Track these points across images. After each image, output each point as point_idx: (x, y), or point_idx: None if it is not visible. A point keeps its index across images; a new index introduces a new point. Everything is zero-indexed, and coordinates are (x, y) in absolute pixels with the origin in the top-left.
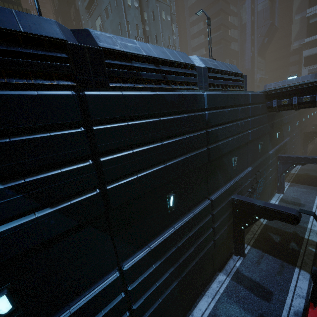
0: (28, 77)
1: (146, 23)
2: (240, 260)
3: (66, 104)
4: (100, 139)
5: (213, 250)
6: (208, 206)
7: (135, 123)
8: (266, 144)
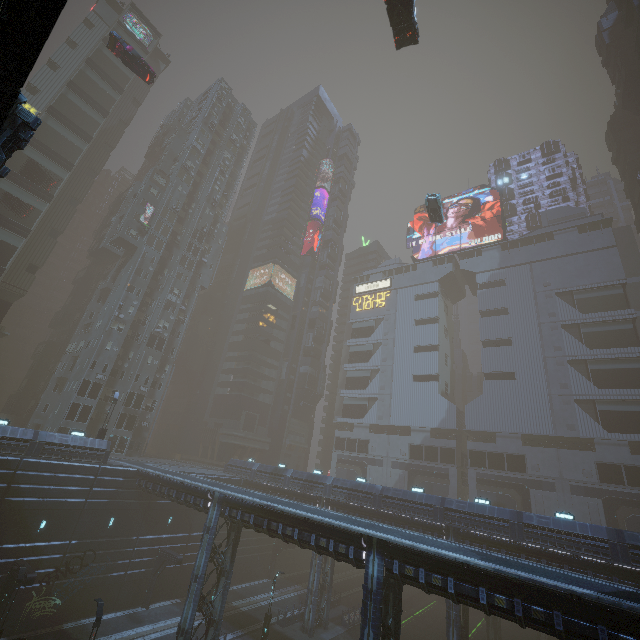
0: None
1: (129, 360)
2: None
3: None
4: None
5: None
6: None
7: None
8: (132, 525)
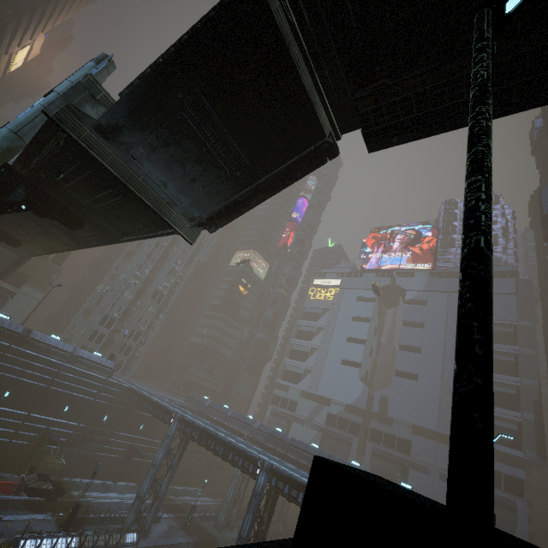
0: (3, 337)
1: (137, 306)
2: (15, 476)
3: (5, 346)
4: (4, 357)
5: (4, 446)
6: (25, 415)
7: (20, 359)
8: (118, 423)
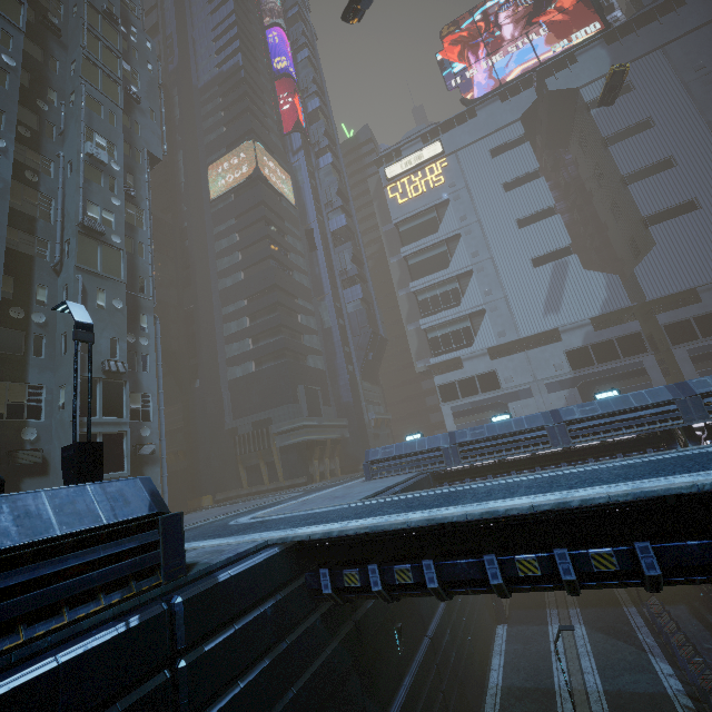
0: None
1: (42, 307)
2: None
3: None
4: None
5: None
6: None
7: None
8: None
